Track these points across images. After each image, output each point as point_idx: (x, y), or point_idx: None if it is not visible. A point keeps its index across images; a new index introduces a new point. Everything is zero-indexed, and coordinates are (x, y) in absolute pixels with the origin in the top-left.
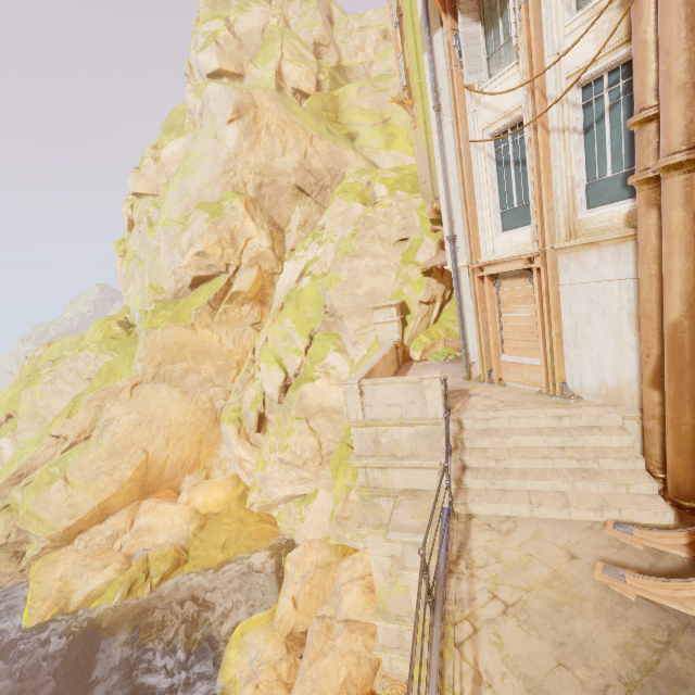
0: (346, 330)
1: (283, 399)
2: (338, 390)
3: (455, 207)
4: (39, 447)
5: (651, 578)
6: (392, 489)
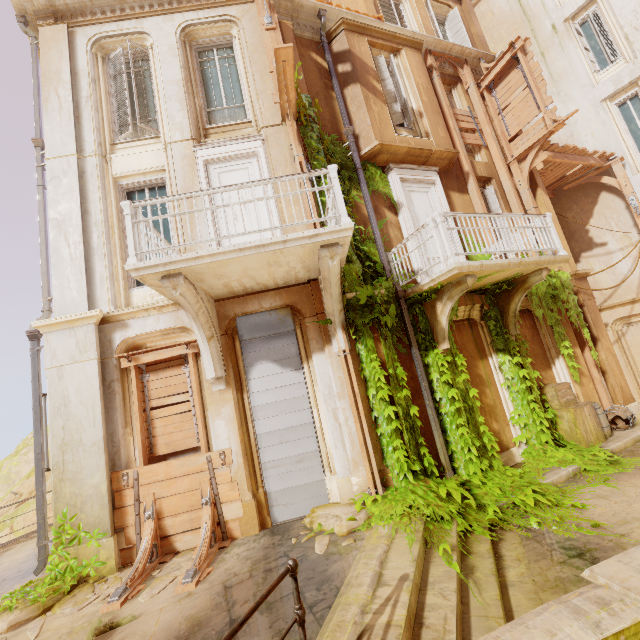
0: None
1: None
2: None
3: None
4: (2, 502)
5: None
6: None
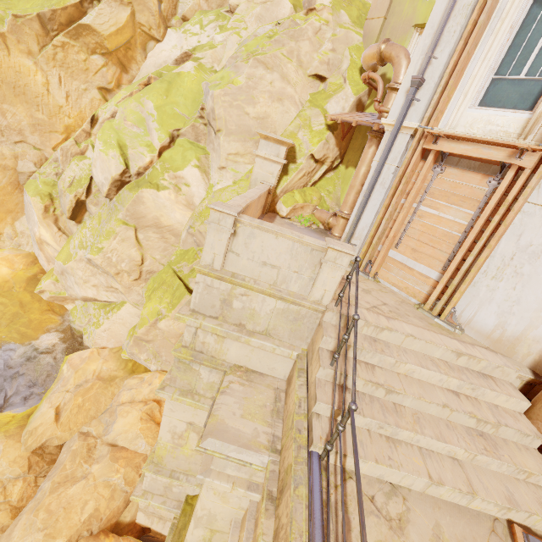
0: (218, 149)
1: (114, 194)
2: (183, 211)
3: (446, 39)
4: None
5: None
6: (222, 360)
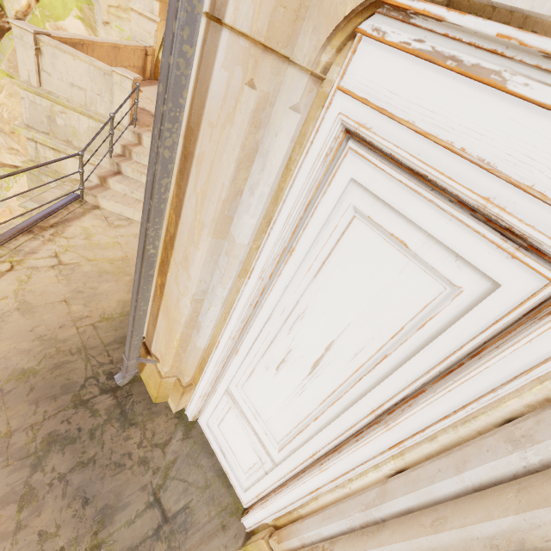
0: None
1: None
2: None
3: None
4: None
5: None
6: (64, 174)
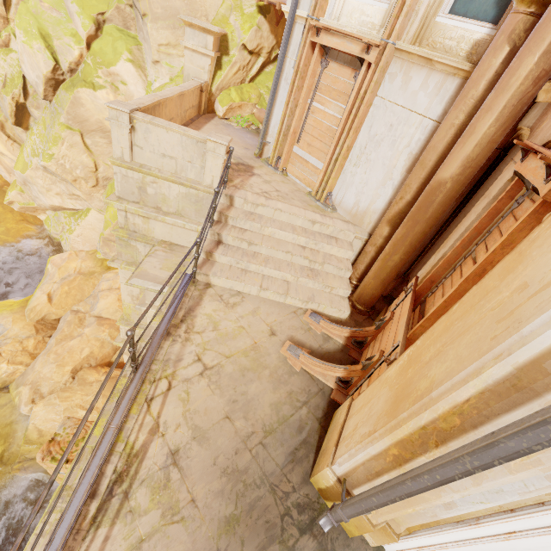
0: (148, 38)
1: (52, 96)
2: None
3: None
4: None
5: (315, 359)
6: (151, 237)
